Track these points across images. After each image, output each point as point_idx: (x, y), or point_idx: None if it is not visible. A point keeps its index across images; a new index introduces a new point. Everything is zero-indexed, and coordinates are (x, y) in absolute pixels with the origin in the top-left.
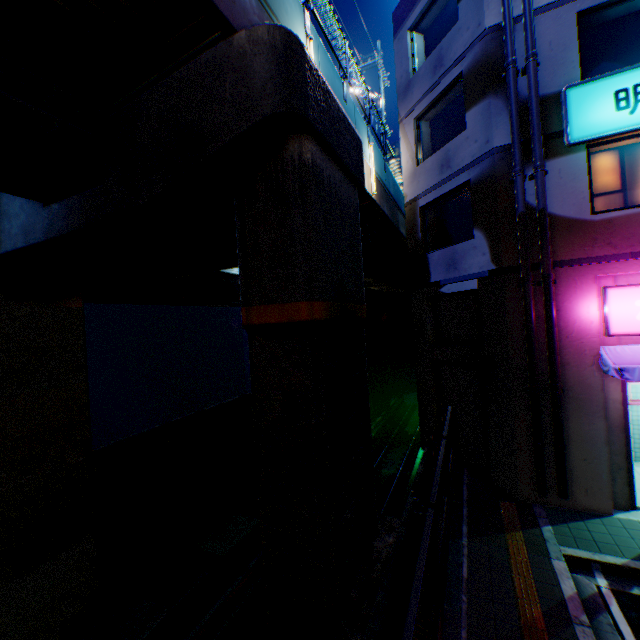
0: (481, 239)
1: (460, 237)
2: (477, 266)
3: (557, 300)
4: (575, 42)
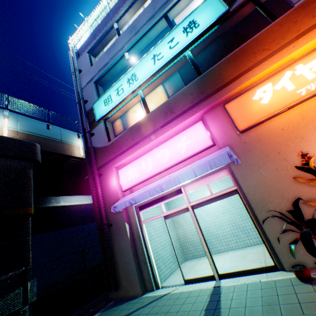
0: None
1: None
2: None
3: (105, 181)
4: (95, 90)
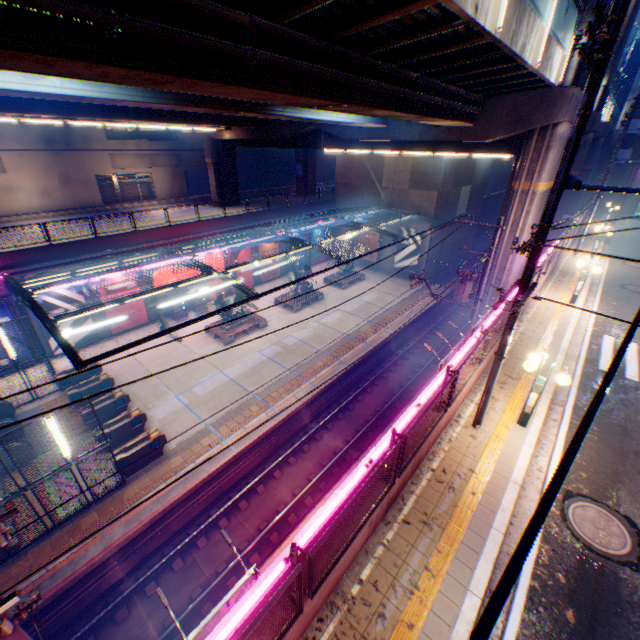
0: (629, 151)
1: (626, 147)
2: (625, 158)
3: (639, 169)
4: None
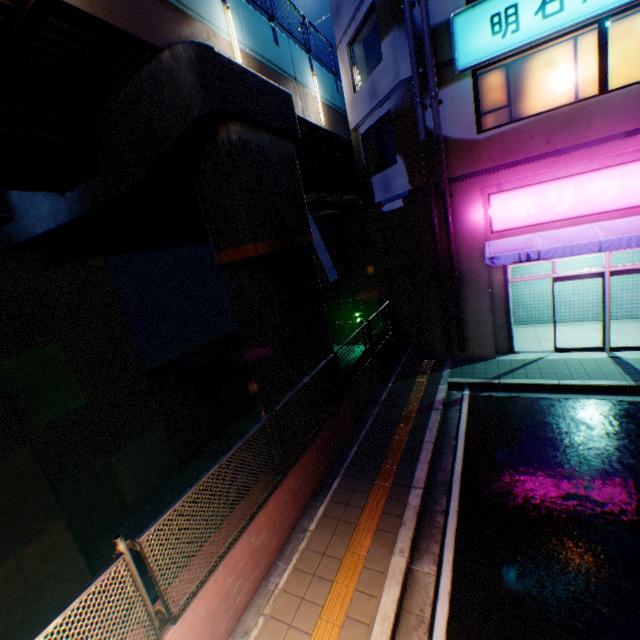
0: (401, 164)
1: (394, 160)
2: (401, 188)
3: (455, 210)
4: None
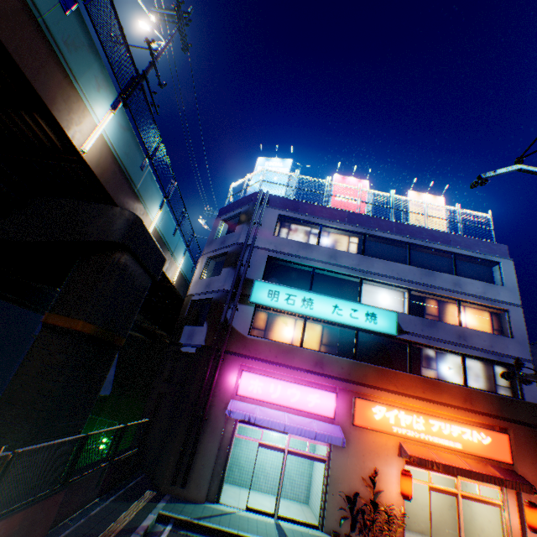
0: (206, 327)
1: (203, 323)
2: (199, 341)
3: (223, 369)
4: (265, 265)
